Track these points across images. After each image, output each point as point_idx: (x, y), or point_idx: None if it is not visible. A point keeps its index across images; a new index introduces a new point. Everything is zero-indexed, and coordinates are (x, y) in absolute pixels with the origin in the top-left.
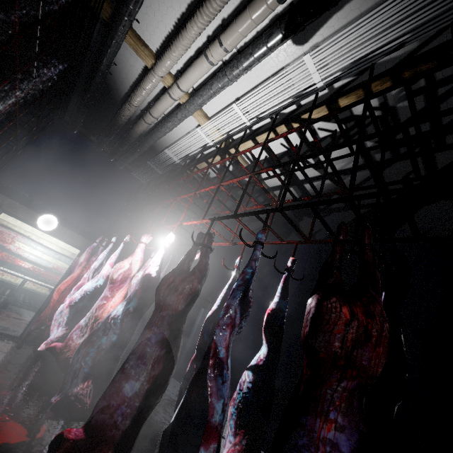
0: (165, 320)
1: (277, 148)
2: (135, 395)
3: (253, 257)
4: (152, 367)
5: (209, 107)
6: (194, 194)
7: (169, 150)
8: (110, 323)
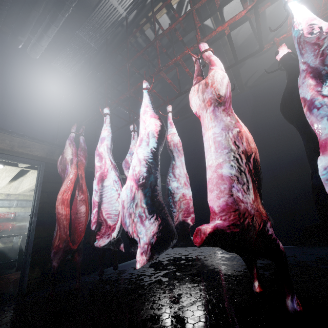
0: None
1: None
2: None
3: None
4: None
5: None
6: None
7: None
8: None
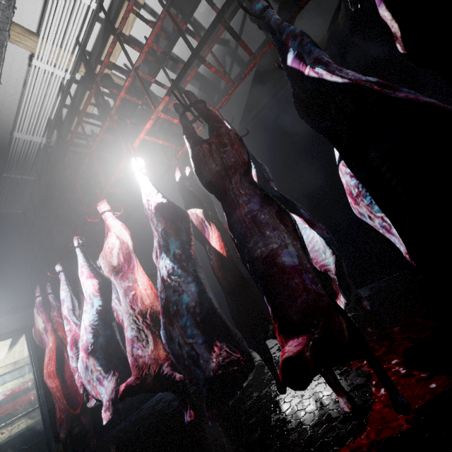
0: (245, 184)
1: (146, 31)
2: (299, 260)
3: (277, 25)
4: (284, 226)
5: (23, 12)
6: (111, 117)
7: (19, 130)
8: (173, 281)
